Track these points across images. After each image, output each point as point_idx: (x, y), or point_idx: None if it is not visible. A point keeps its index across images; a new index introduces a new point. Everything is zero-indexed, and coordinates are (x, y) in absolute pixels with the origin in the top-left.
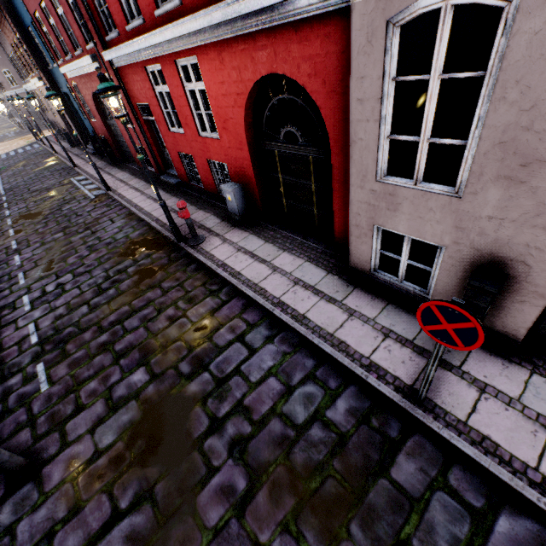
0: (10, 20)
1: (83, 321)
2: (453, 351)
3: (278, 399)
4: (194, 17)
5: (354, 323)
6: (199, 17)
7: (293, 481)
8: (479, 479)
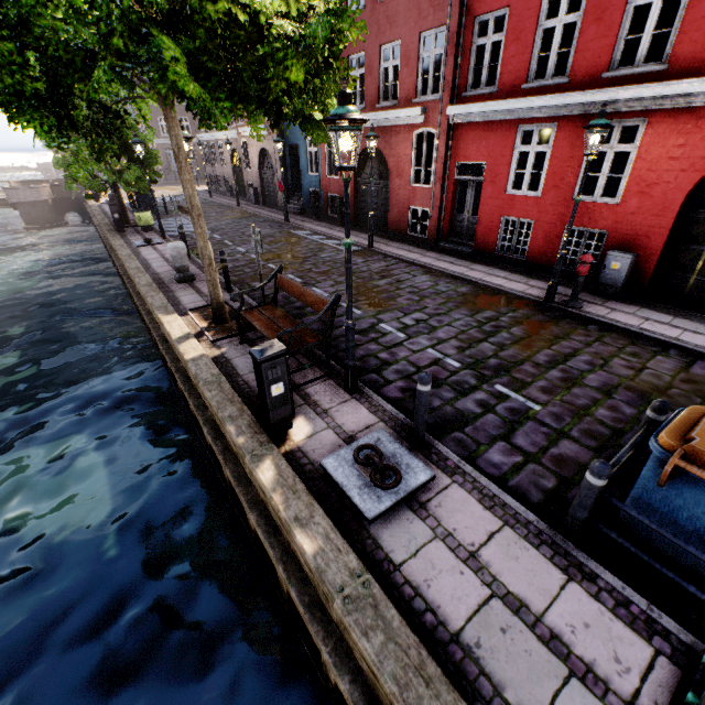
0: None
1: (502, 355)
2: None
3: None
4: (700, 80)
5: None
6: None
7: None
8: None
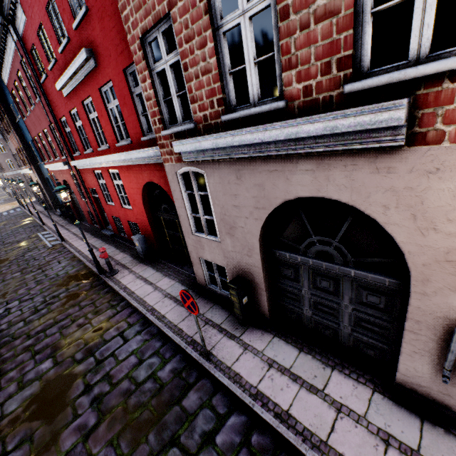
0: (18, 138)
1: (17, 332)
2: (239, 328)
3: (132, 368)
4: (113, 155)
5: (191, 317)
6: (115, 156)
7: (124, 415)
8: (228, 398)
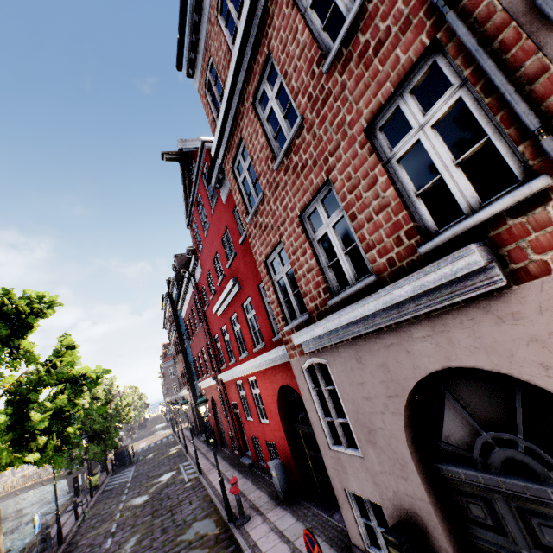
0: (184, 360)
1: None
2: None
3: None
4: (250, 361)
5: None
6: (252, 361)
7: None
8: None
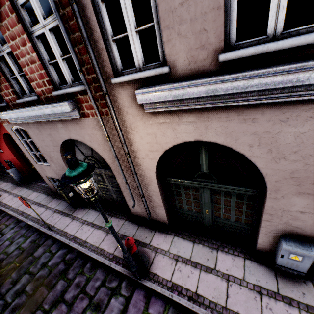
0: None
1: None
2: (73, 210)
3: (6, 248)
4: None
5: (46, 211)
6: None
7: None
8: (59, 245)
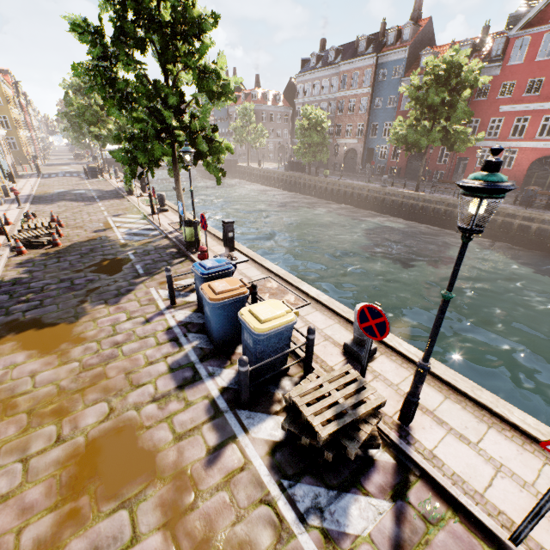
0: (367, 118)
1: None
2: None
3: None
4: (530, 142)
5: None
6: (532, 143)
7: None
8: None
